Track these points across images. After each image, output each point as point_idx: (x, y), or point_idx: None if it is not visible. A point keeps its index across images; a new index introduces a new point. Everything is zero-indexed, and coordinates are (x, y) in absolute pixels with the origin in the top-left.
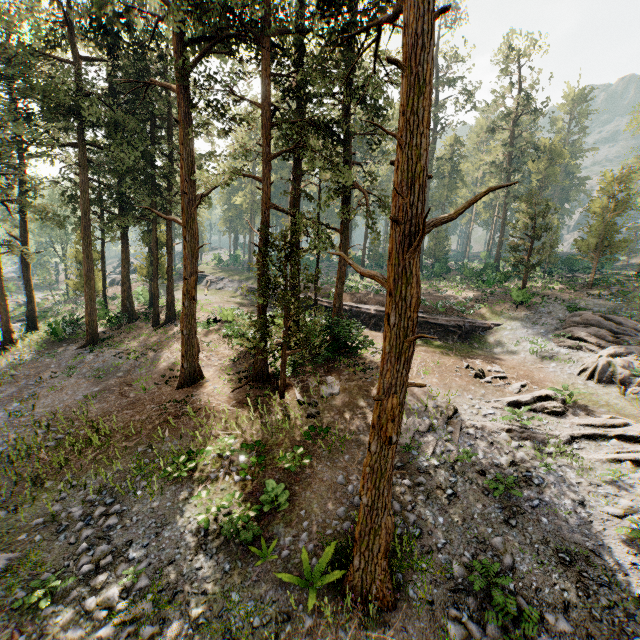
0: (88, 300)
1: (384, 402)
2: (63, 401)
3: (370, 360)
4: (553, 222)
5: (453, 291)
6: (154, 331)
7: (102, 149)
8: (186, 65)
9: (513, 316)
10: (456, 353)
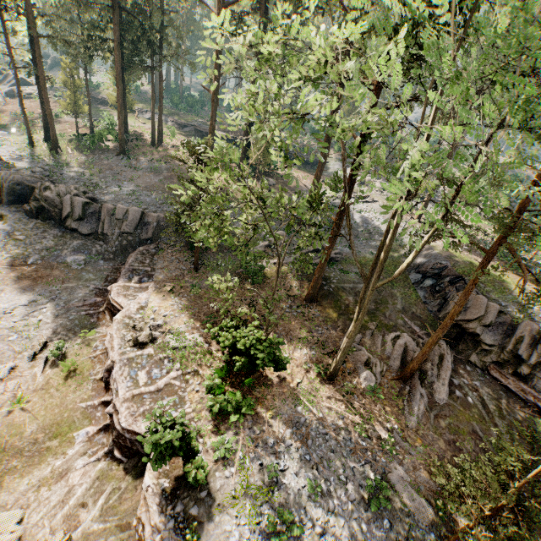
0: (121, 124)
1: (318, 174)
2: (149, 182)
3: (282, 173)
4: (358, 112)
5: (305, 142)
6: (157, 149)
7: (128, 13)
8: (224, 1)
9: (334, 159)
10: (312, 173)
